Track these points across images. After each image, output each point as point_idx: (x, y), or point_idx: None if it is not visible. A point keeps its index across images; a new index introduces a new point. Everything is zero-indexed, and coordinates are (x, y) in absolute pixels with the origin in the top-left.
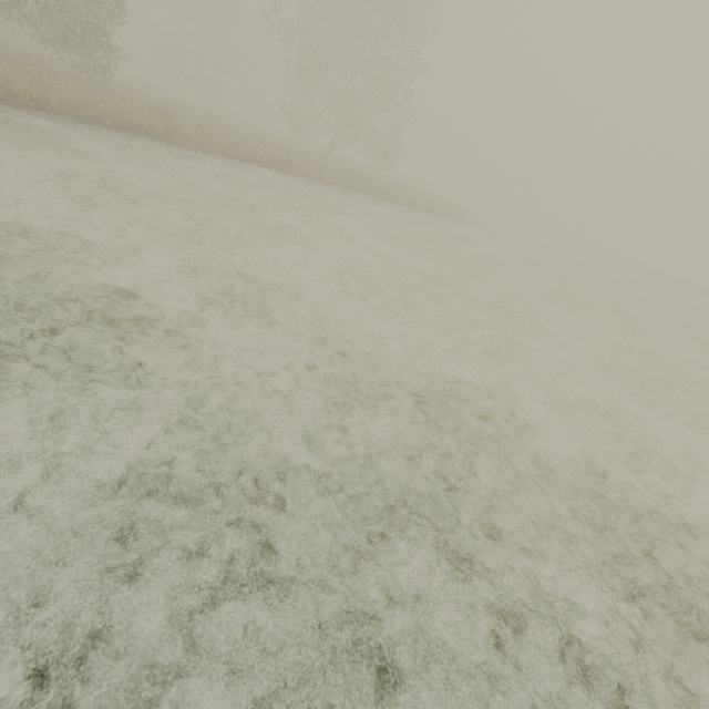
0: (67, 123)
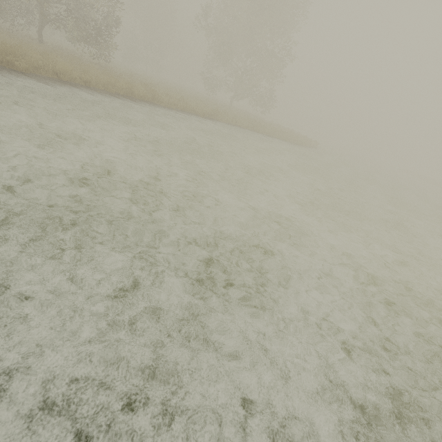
0: (105, 96)
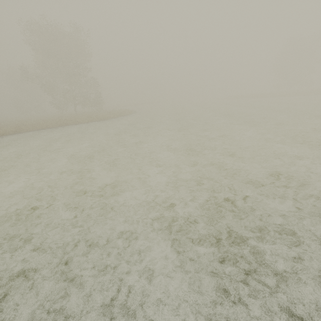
0: None
